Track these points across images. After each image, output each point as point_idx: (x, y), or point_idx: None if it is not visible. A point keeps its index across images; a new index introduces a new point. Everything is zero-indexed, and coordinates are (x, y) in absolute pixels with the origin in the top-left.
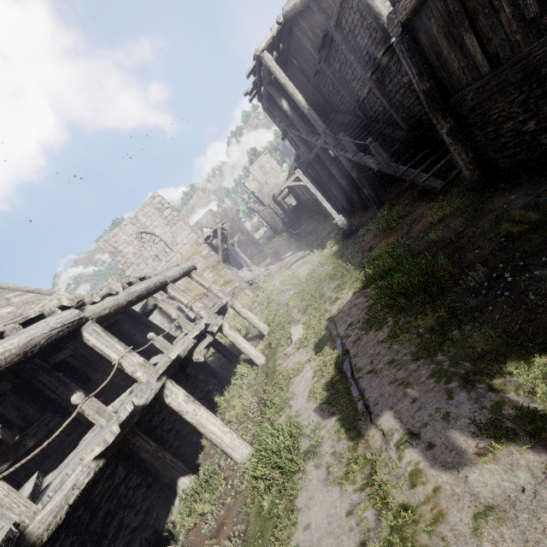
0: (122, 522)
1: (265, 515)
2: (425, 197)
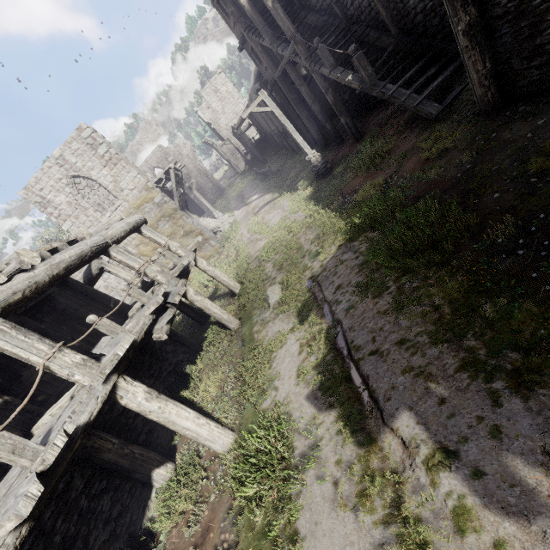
0: (88, 539)
1: (258, 533)
2: (415, 126)
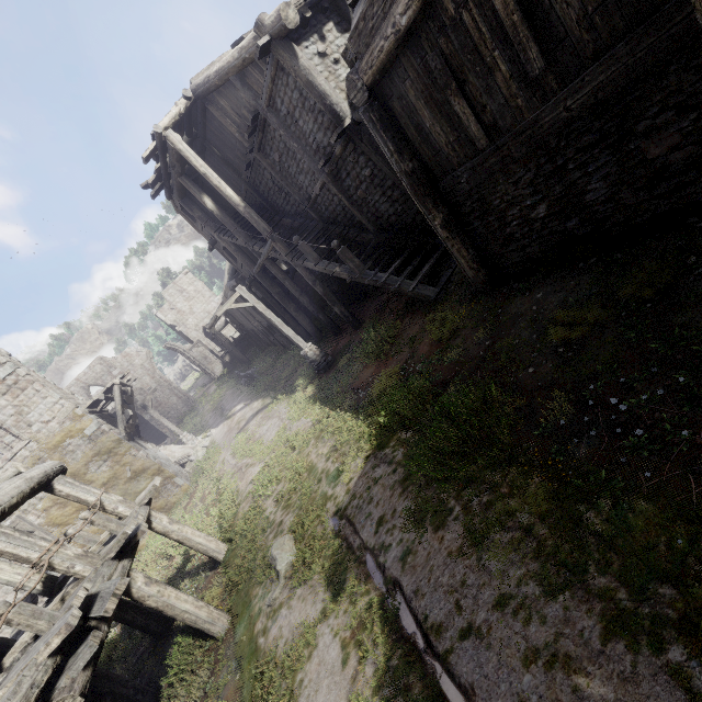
0: None
1: None
2: (416, 309)
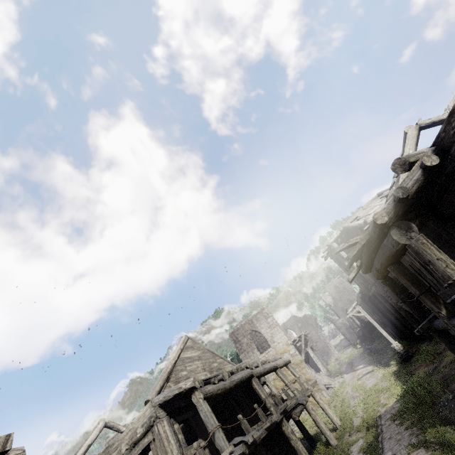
0: None
1: None
2: None
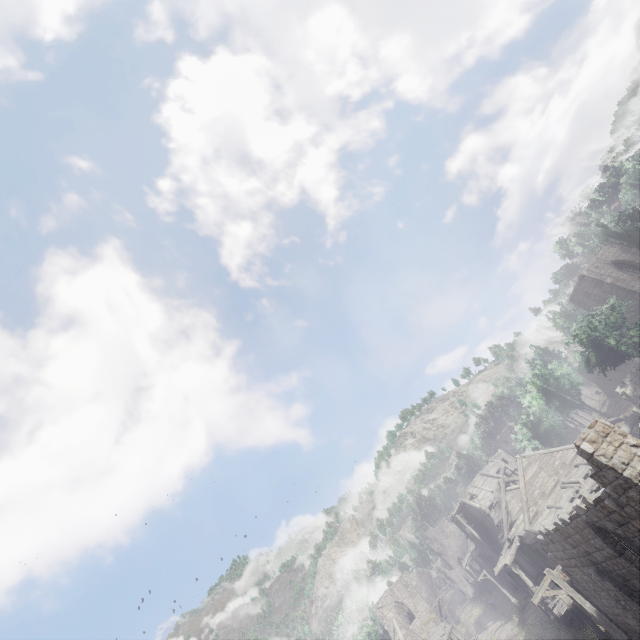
0: None
1: None
2: None
